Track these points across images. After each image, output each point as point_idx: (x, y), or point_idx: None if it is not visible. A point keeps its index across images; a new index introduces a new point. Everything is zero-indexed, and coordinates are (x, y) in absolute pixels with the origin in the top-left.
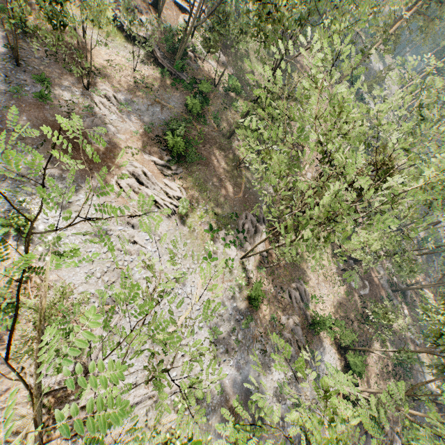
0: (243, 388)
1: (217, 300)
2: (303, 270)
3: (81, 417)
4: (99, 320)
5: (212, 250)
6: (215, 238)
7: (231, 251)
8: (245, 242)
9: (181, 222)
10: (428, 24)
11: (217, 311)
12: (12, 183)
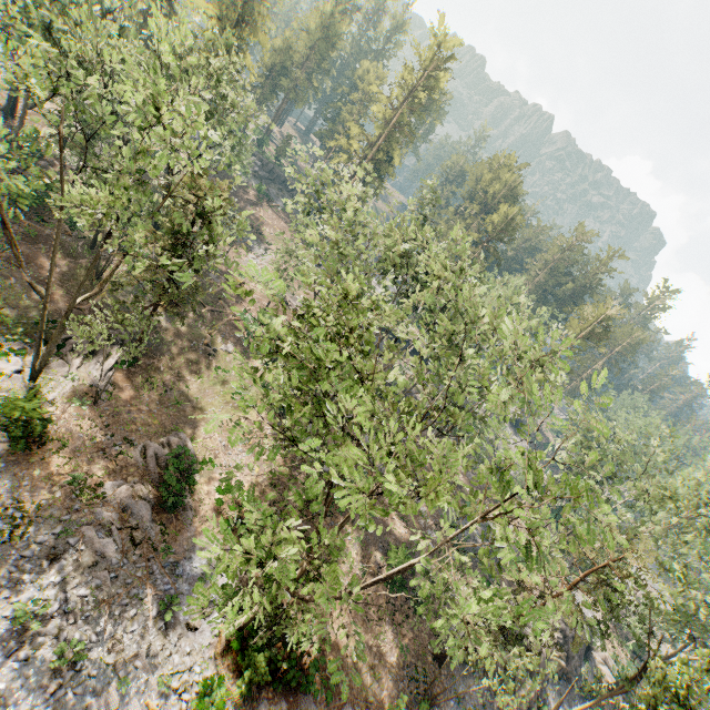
0: None
1: None
2: (198, 423)
3: None
4: None
5: None
6: None
7: (8, 364)
8: (56, 359)
9: None
10: (376, 181)
11: None
12: None
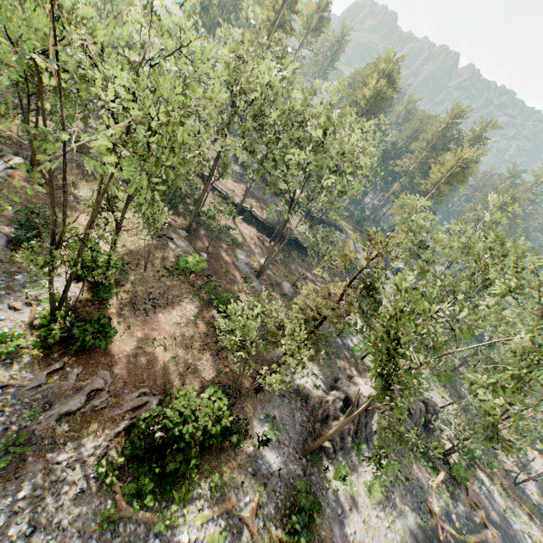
0: None
1: None
2: (78, 211)
3: None
4: None
5: None
6: None
7: None
8: None
9: None
10: None
11: None
12: None
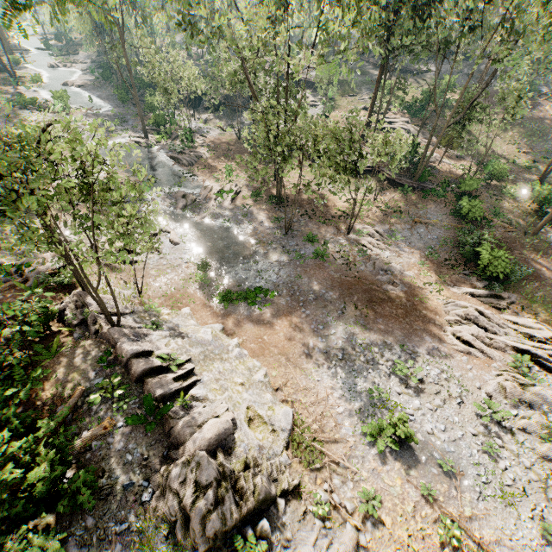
0: None
1: None
2: None
3: None
4: None
5: None
6: None
7: None
8: None
9: None
10: None
11: None
12: (344, 367)
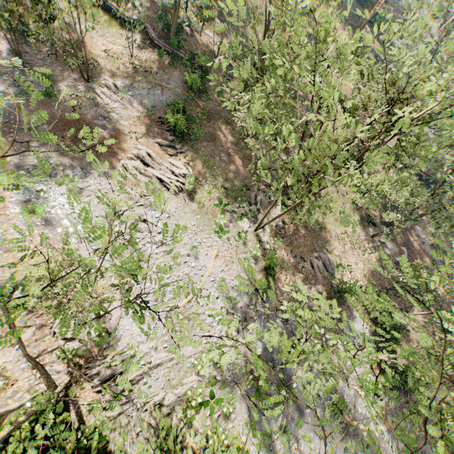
0: (265, 354)
1: (232, 272)
2: (326, 239)
3: (108, 374)
4: (117, 292)
5: (223, 224)
6: (226, 212)
7: (243, 223)
8: (258, 214)
9: (189, 199)
10: None
11: (233, 282)
12: (30, 176)
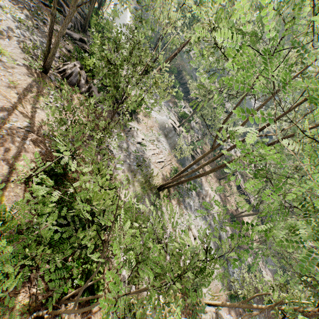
0: None
1: None
2: None
3: None
4: None
5: None
6: None
7: None
8: None
9: None
10: None
11: None
12: None
